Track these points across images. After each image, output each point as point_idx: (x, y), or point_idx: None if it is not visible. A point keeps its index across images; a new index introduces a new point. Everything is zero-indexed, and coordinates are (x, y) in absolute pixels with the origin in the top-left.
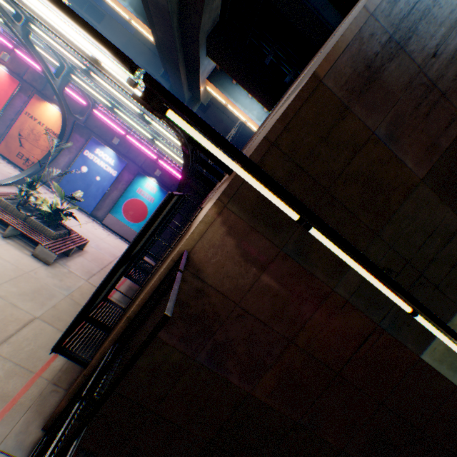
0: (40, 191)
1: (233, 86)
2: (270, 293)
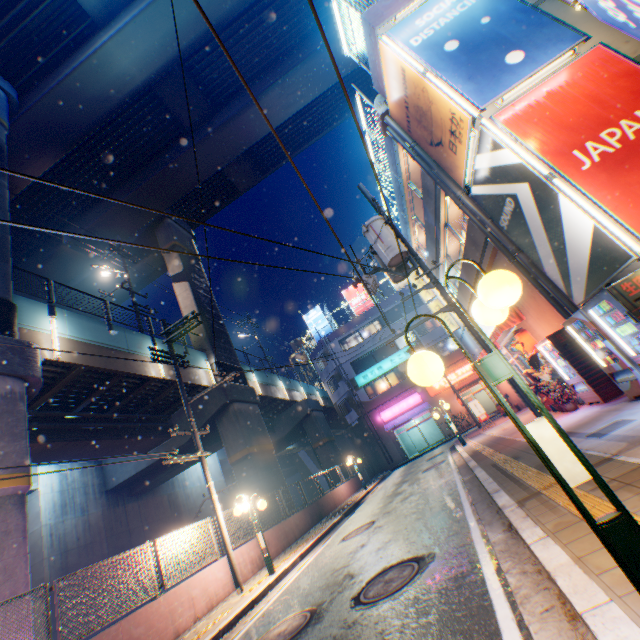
0: None
1: None
2: None
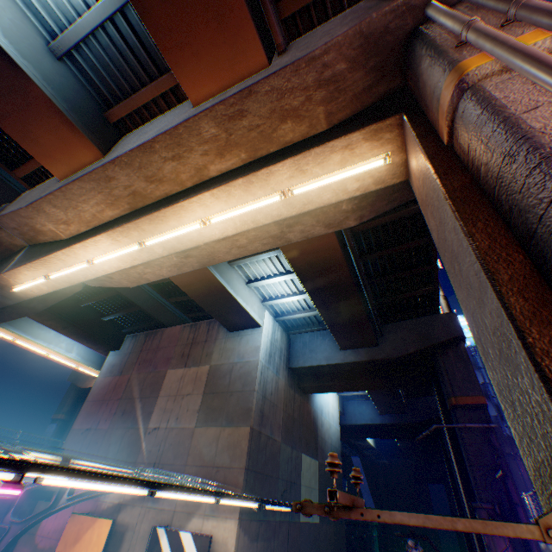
0: None
1: (31, 320)
2: (262, 548)
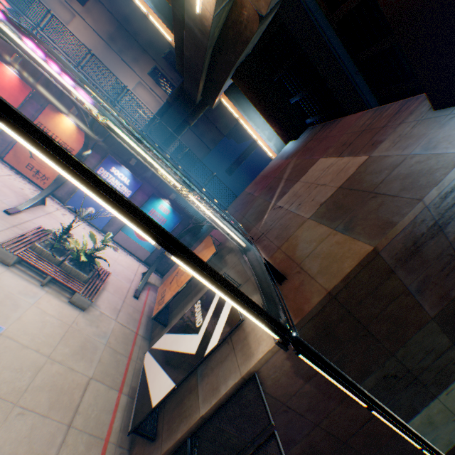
0: (53, 208)
1: (249, 104)
2: (309, 394)
